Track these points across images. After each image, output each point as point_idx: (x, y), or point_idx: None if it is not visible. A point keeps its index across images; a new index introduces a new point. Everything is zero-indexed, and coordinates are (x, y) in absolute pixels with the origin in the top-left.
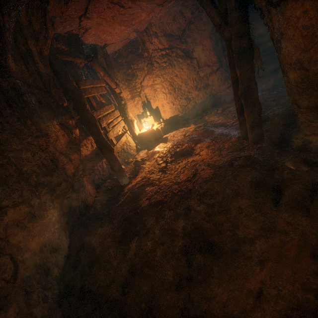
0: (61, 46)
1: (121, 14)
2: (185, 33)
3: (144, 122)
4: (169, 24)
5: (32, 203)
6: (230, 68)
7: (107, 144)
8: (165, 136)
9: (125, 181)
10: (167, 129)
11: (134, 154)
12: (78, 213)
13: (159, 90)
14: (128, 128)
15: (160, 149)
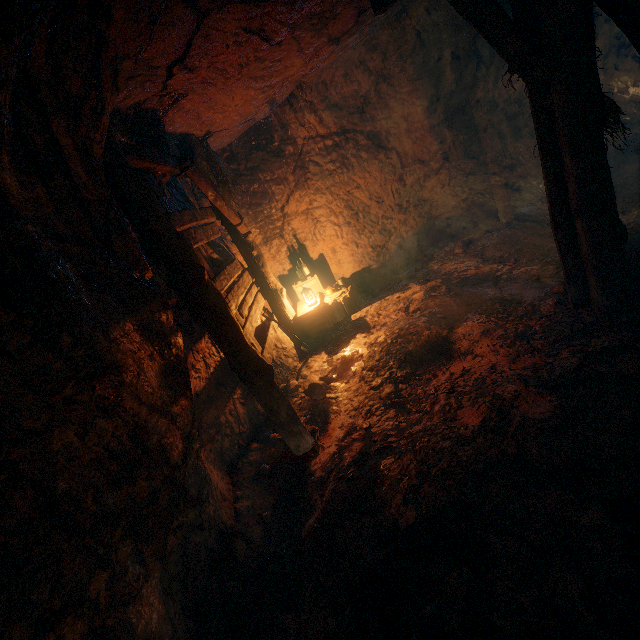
0: (118, 138)
1: (258, 59)
2: (369, 101)
3: (305, 291)
4: (336, 85)
5: (92, 594)
6: (542, 151)
7: (258, 360)
8: (357, 316)
9: (306, 443)
10: (355, 300)
11: (297, 367)
12: (205, 565)
13: (324, 219)
14: (273, 308)
15: (363, 349)
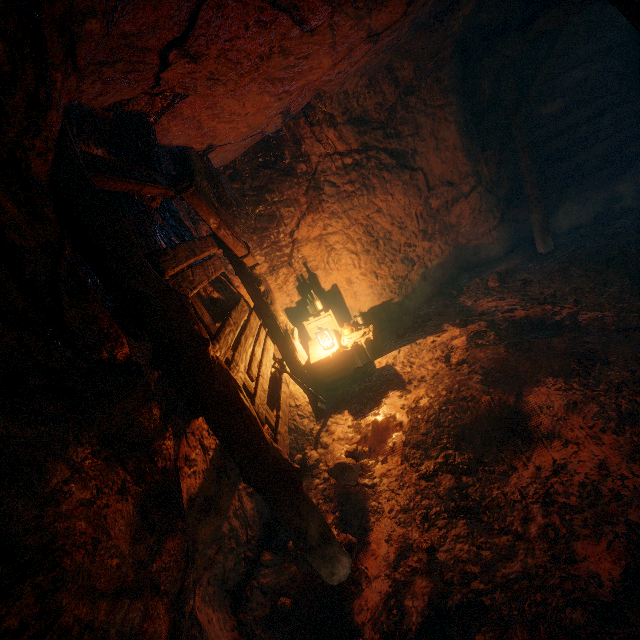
0: (91, 150)
1: (283, 51)
2: (394, 115)
3: (321, 331)
4: (358, 97)
5: None
6: None
7: (282, 464)
8: (383, 363)
9: (342, 568)
10: (378, 341)
11: (314, 430)
12: None
13: (339, 246)
14: (283, 354)
15: (401, 414)
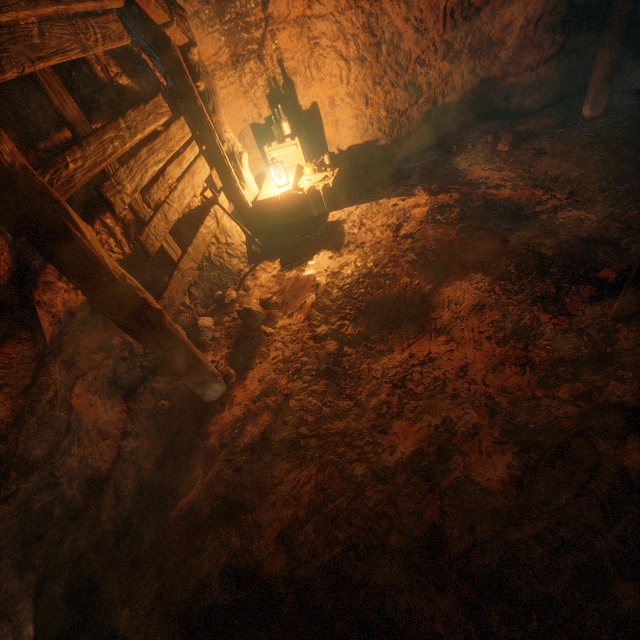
0: None
1: None
2: None
3: (274, 164)
4: None
5: None
6: None
7: (135, 302)
8: (335, 217)
9: (213, 392)
10: (341, 191)
11: (243, 272)
12: (61, 518)
13: (326, 42)
14: (224, 182)
15: (322, 276)
